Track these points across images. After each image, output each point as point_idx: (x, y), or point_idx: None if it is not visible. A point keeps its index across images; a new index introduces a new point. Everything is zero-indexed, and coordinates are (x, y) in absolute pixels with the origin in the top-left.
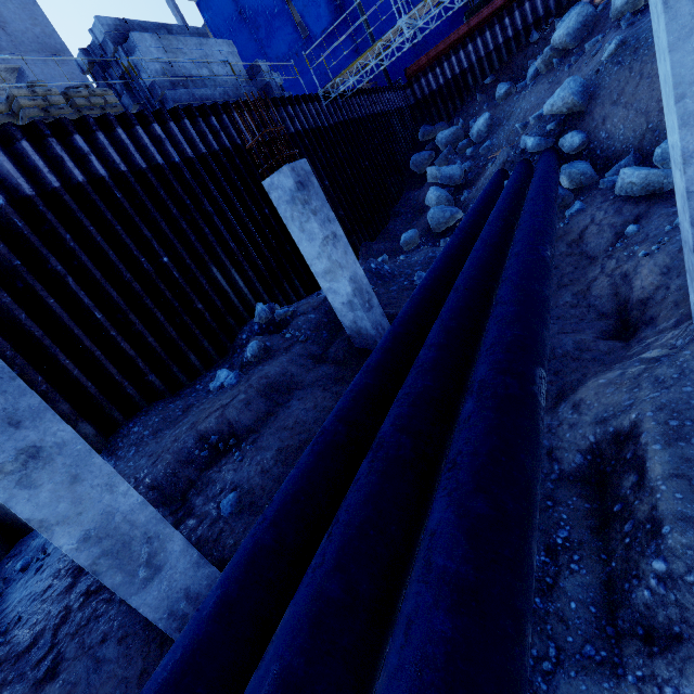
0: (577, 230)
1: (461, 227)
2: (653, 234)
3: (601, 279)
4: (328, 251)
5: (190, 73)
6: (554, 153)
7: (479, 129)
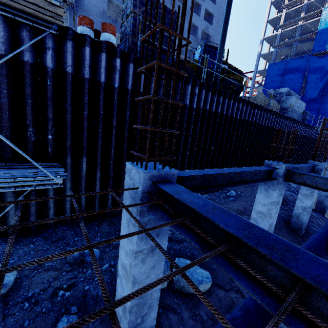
0: None
1: None
2: None
3: None
4: None
5: (295, 109)
6: None
7: None
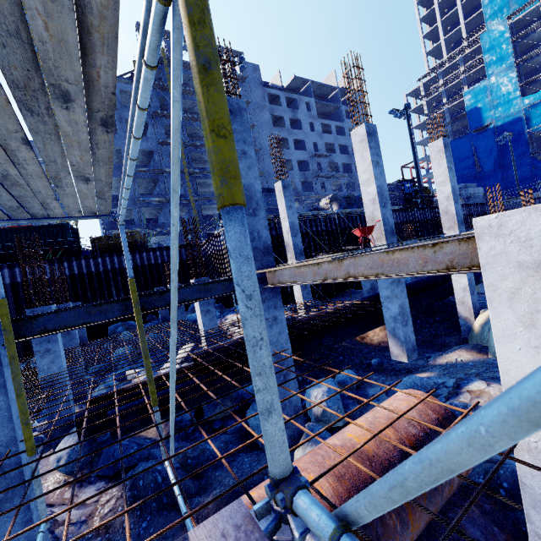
0: None
1: None
2: None
3: None
4: None
5: (475, 195)
6: None
7: None
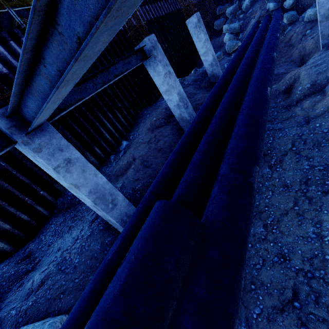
0: (288, 37)
1: (245, 40)
2: (315, 32)
3: (296, 51)
4: (206, 44)
5: None
6: (281, 9)
7: (247, 4)
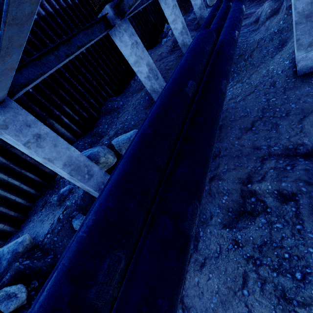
0: None
1: None
2: None
3: None
4: None
5: None
6: None
7: None
